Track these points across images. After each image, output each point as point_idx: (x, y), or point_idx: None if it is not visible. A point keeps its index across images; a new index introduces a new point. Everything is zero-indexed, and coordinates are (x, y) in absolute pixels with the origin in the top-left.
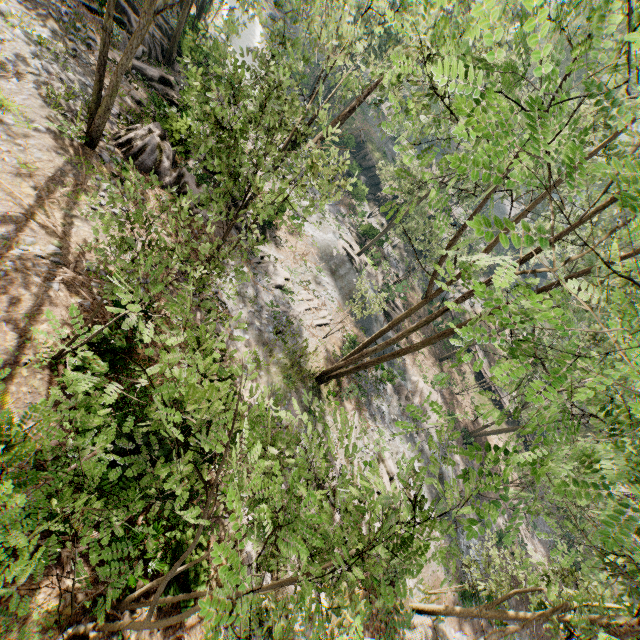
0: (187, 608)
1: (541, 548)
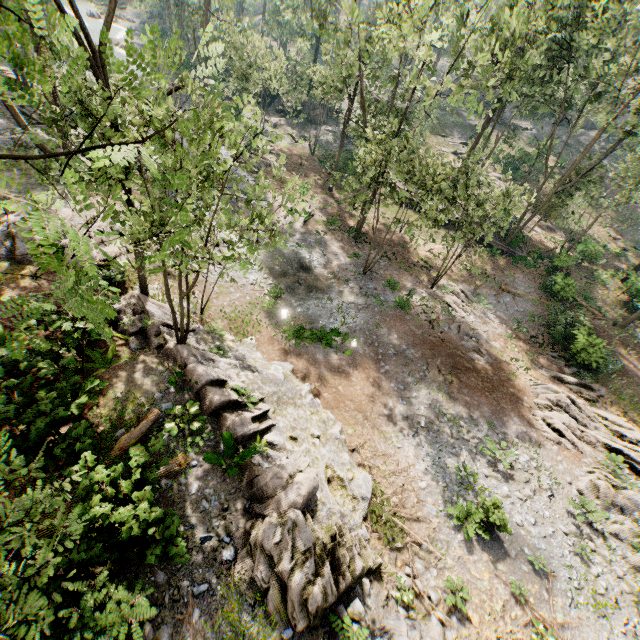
0: None
1: (500, 323)
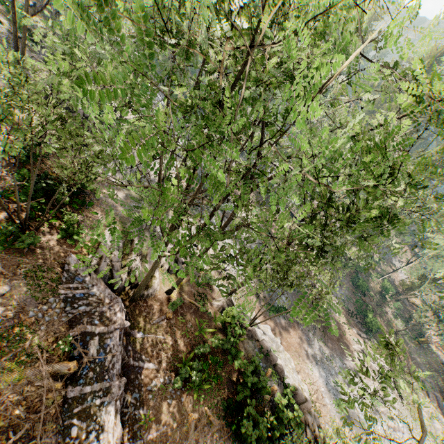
0: (70, 242)
1: (336, 300)
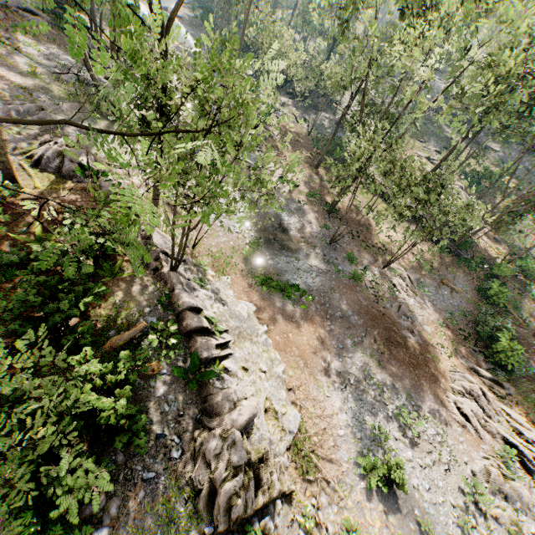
0: None
1: (435, 311)
